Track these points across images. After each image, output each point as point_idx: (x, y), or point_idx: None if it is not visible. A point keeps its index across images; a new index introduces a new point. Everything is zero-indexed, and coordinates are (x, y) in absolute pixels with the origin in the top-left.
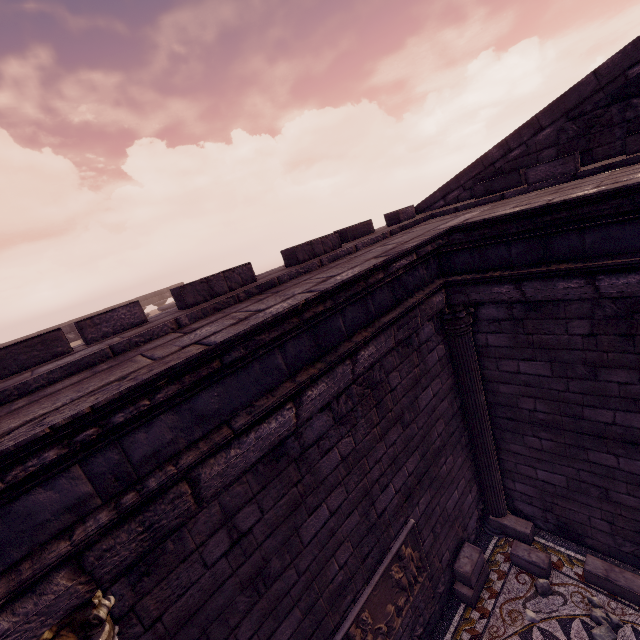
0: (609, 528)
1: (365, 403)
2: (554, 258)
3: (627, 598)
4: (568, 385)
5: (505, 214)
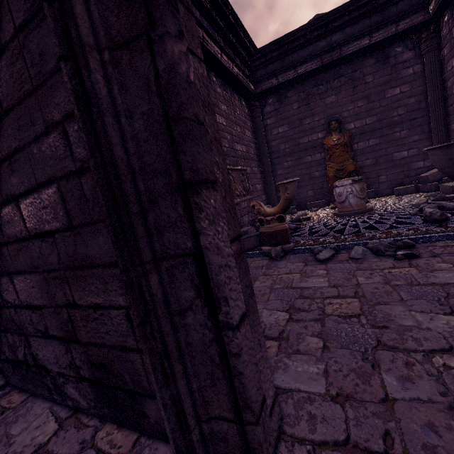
0: (313, 193)
1: (230, 105)
2: (286, 65)
3: (320, 206)
4: (294, 131)
5: (273, 41)
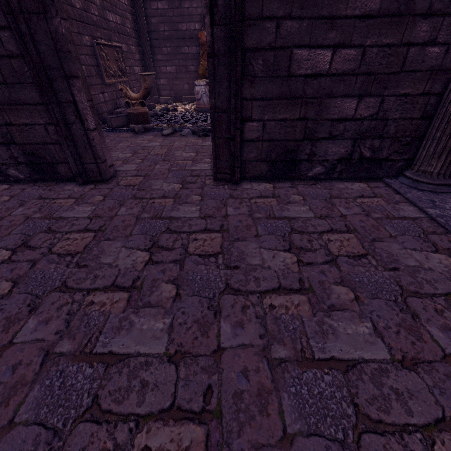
0: (188, 87)
1: None
2: None
3: (192, 101)
4: (174, 13)
5: None
